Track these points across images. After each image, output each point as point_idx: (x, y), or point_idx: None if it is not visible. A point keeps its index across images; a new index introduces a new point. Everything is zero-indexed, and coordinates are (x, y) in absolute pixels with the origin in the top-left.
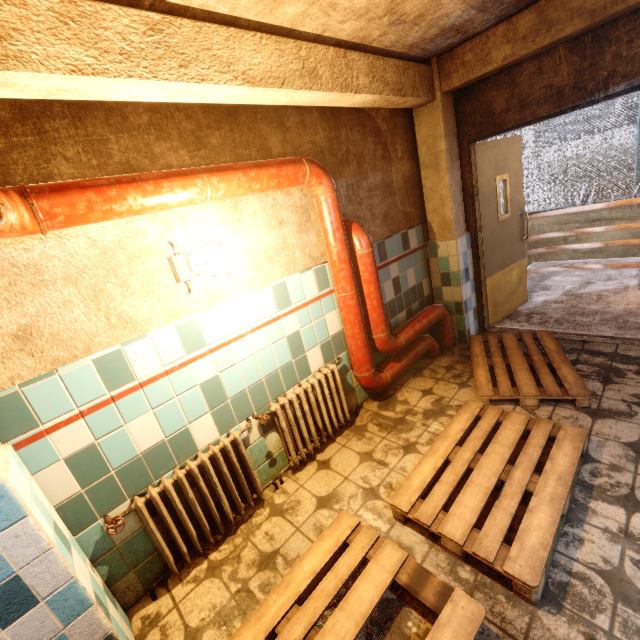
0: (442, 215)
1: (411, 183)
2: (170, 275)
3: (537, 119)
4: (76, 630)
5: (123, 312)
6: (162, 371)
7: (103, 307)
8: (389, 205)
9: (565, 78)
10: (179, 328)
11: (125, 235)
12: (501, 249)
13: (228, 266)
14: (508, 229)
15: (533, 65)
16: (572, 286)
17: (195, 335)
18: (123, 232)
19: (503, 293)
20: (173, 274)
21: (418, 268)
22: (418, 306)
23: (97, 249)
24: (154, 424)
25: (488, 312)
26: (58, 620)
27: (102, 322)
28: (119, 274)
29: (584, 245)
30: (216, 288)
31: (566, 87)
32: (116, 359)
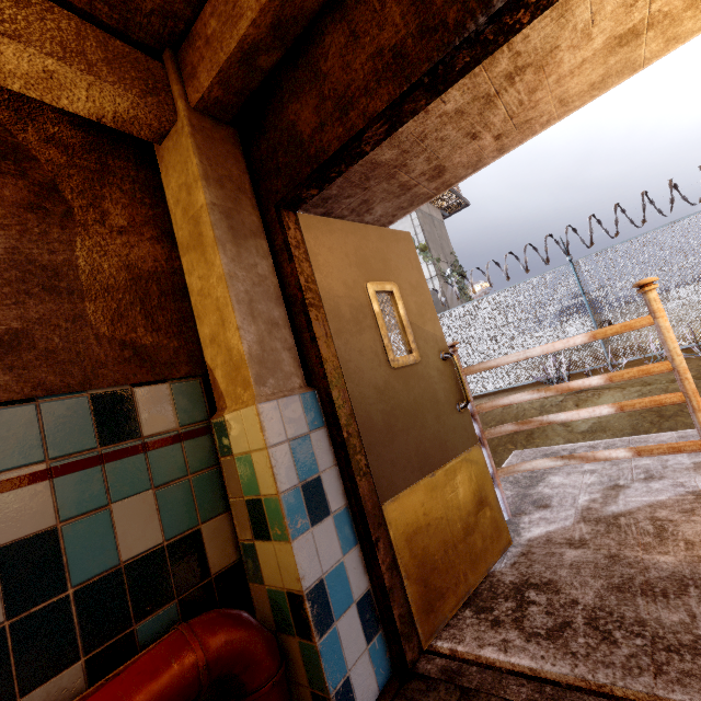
0: (226, 347)
1: (165, 286)
2: None
3: (374, 119)
4: None
5: None
6: None
7: None
8: (42, 316)
9: (400, 25)
10: None
11: None
12: (413, 427)
13: None
14: (421, 385)
15: (341, 33)
16: (589, 496)
17: None
18: None
19: (443, 534)
20: None
21: (181, 490)
22: (175, 617)
23: None
24: None
25: (408, 602)
26: None
27: None
28: None
29: (580, 412)
30: None
31: (407, 40)
32: None
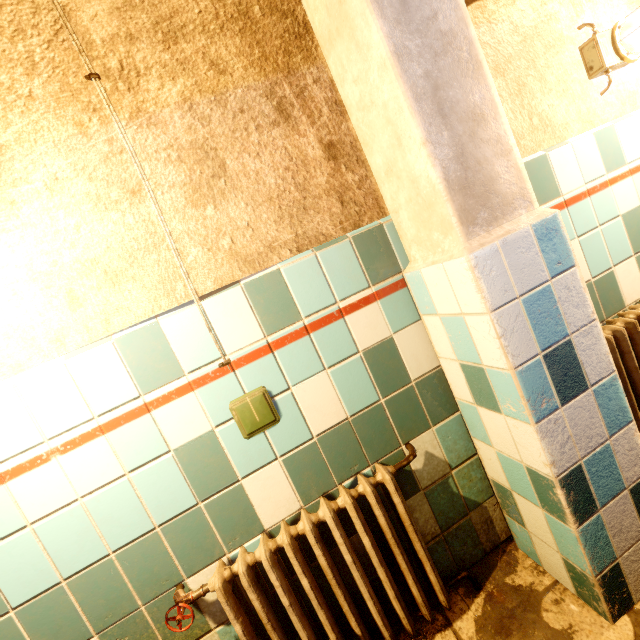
0: None
1: None
2: (581, 71)
3: None
4: (618, 448)
5: (542, 113)
6: (583, 190)
7: (525, 105)
8: None
9: None
10: (596, 137)
11: (539, 20)
12: None
13: (638, 62)
14: None
15: None
16: None
17: (613, 148)
18: (538, 17)
19: None
20: (584, 69)
21: None
22: None
23: (517, 37)
24: (579, 257)
25: None
26: (602, 423)
27: (525, 123)
28: (536, 67)
29: None
30: (627, 91)
31: None
32: (542, 167)
